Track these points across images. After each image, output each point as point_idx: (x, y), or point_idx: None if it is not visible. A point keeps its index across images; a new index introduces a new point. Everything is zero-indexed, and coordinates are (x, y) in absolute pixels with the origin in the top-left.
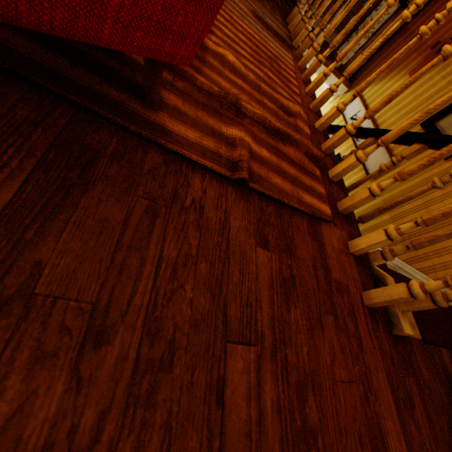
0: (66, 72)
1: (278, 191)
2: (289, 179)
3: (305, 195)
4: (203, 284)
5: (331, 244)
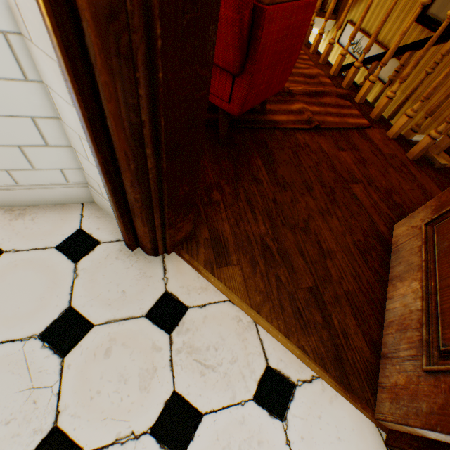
0: (234, 118)
1: (334, 124)
2: (335, 116)
3: (348, 120)
4: (328, 170)
5: (376, 138)
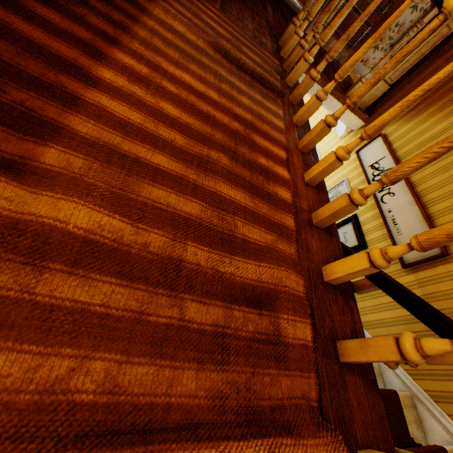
0: None
1: None
2: None
3: None
4: None
5: None
